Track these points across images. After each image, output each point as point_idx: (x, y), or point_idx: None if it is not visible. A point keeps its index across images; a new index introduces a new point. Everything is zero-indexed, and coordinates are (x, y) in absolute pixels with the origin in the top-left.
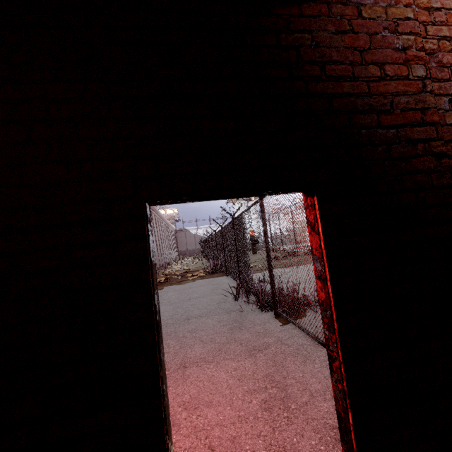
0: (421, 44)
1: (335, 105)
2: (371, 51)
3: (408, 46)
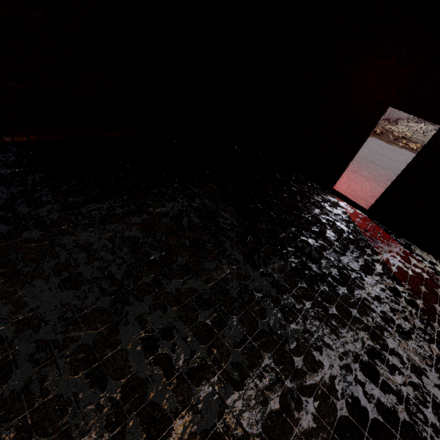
0: None
1: None
2: None
3: None
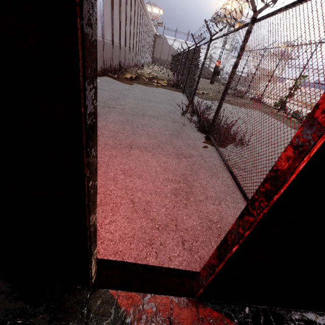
0: None
1: None
2: None
3: None
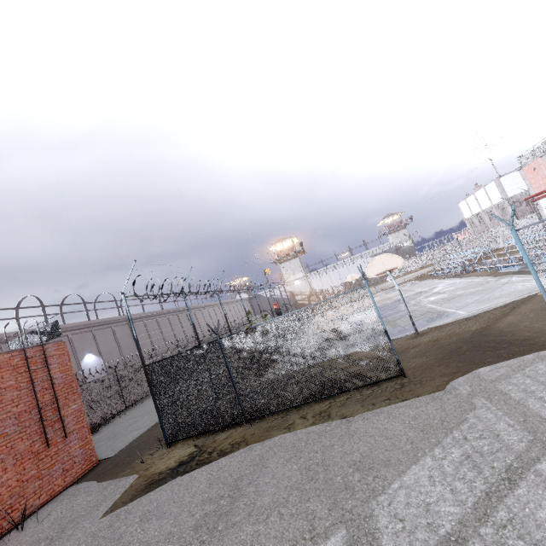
0: None
1: None
2: None
3: None
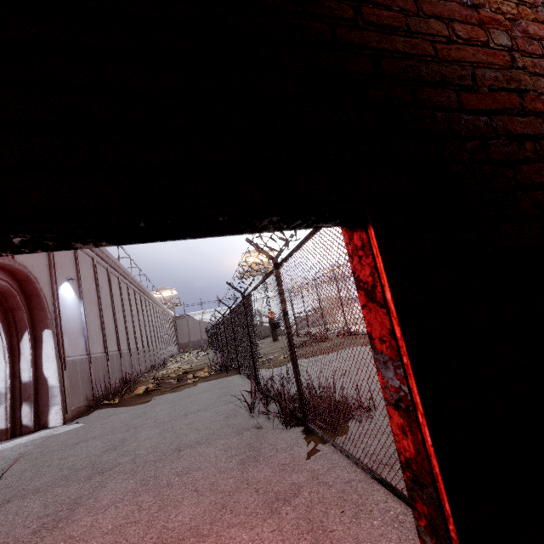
0: (495, 4)
1: (385, 68)
2: (429, 1)
3: (479, 4)
